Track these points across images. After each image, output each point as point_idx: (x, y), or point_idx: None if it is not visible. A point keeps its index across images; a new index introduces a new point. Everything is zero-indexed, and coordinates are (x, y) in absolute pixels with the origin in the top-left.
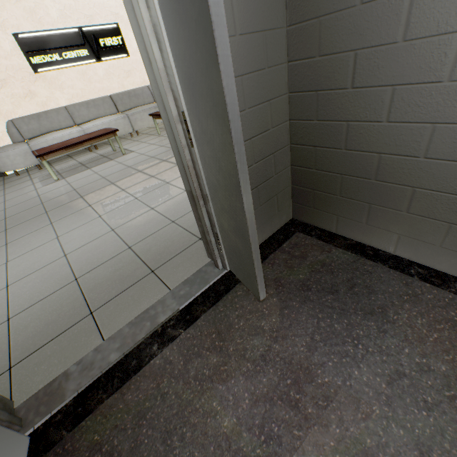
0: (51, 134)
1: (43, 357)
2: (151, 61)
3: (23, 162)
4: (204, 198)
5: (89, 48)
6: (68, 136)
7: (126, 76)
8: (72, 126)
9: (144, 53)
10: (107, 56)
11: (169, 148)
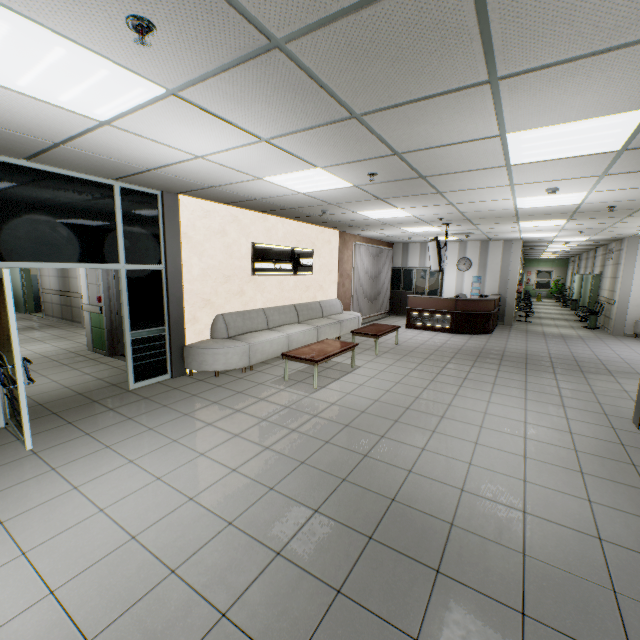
0: (262, 335)
1: None
2: None
3: (236, 362)
4: None
5: (292, 263)
6: (277, 339)
7: (305, 290)
8: (264, 329)
9: None
10: (300, 272)
11: (406, 368)
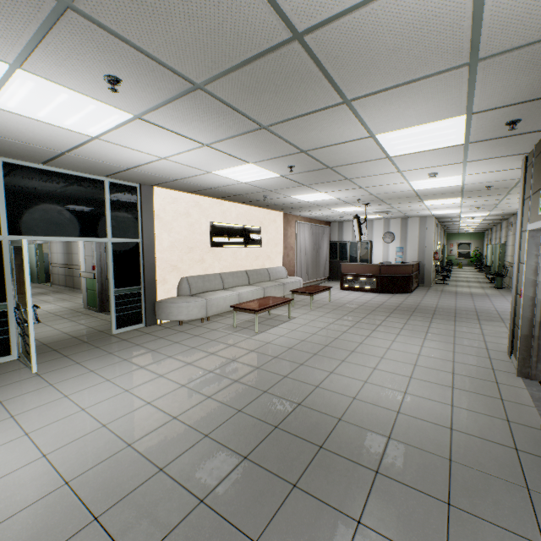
0: (217, 293)
1: (516, 415)
2: (537, 287)
3: (196, 313)
4: (539, 337)
5: (243, 238)
6: (230, 296)
7: (255, 259)
8: (221, 289)
9: (527, 284)
10: (250, 245)
11: (333, 318)
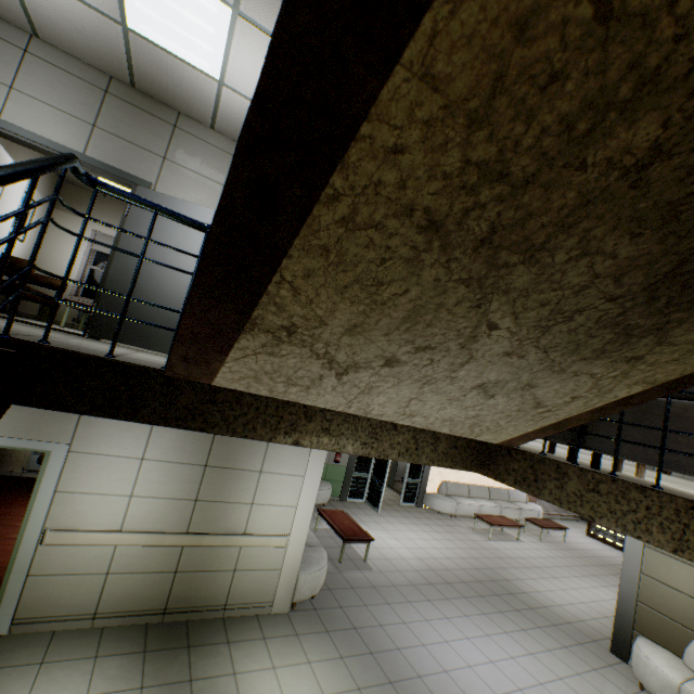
0: (464, 500)
1: None
2: None
3: (449, 509)
4: None
5: None
6: (473, 505)
7: None
8: (466, 496)
9: None
10: None
11: (556, 554)
